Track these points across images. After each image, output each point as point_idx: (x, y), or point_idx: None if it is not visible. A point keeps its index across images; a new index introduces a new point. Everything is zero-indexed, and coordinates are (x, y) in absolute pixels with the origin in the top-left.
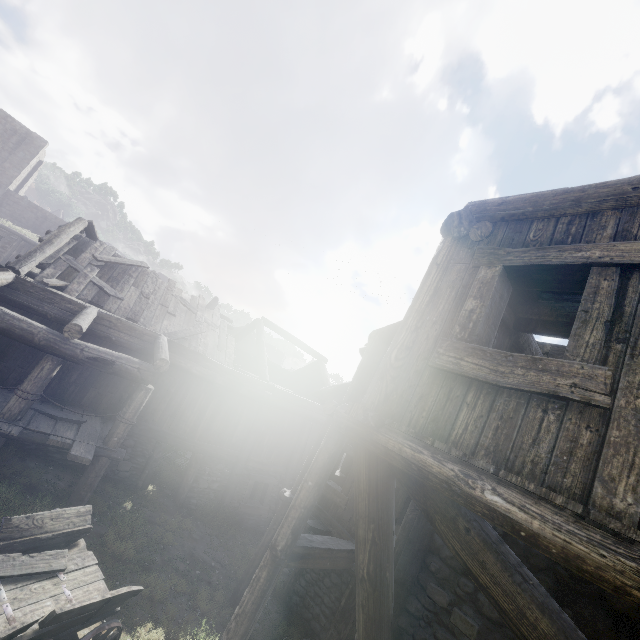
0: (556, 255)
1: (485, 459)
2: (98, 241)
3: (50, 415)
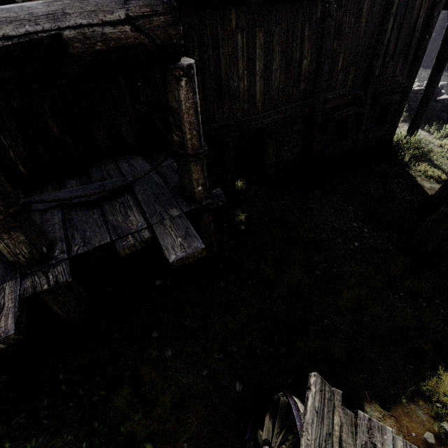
0: None
1: None
2: None
3: (83, 203)
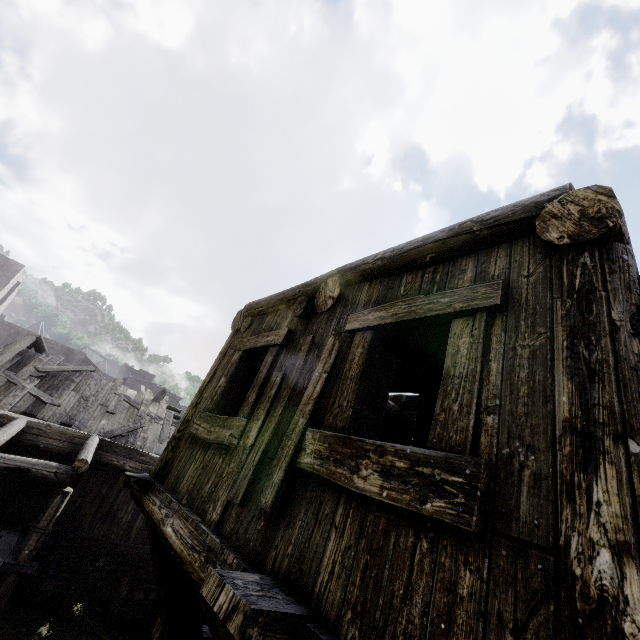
0: (260, 340)
1: (185, 501)
2: (44, 353)
3: None
